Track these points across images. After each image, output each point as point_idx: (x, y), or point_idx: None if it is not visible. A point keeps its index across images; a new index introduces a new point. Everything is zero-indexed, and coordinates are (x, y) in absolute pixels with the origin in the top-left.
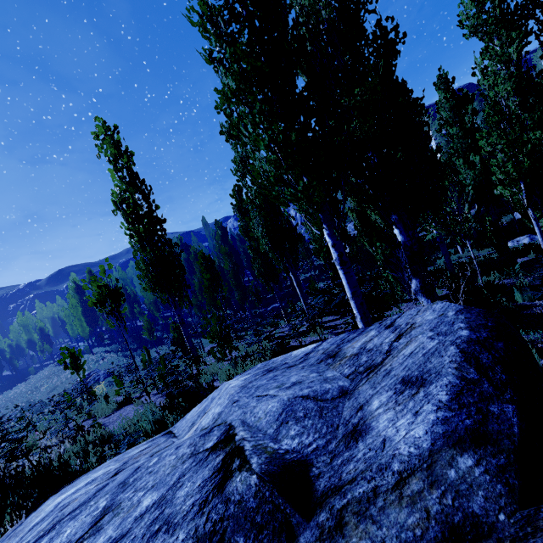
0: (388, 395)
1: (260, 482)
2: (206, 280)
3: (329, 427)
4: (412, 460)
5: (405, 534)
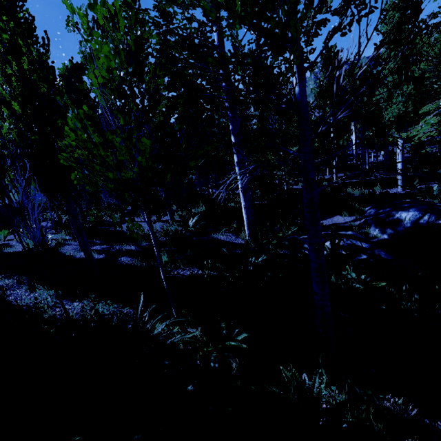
0: None
1: None
2: None
3: None
4: None
5: None
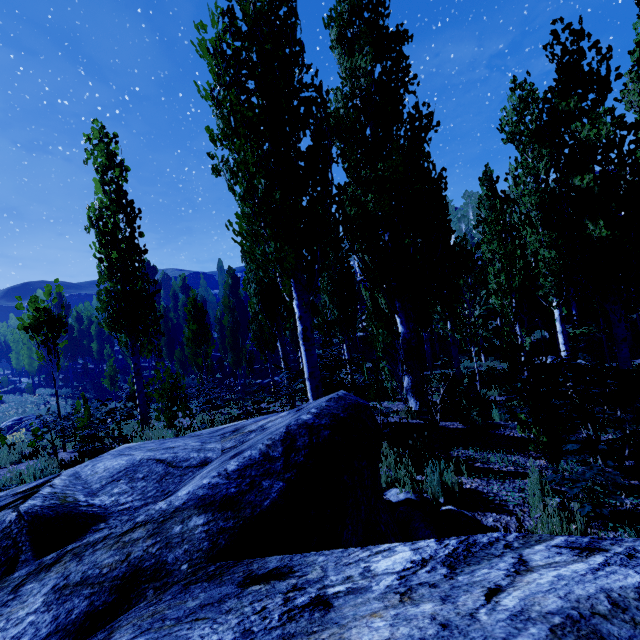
0: (215, 465)
1: (16, 519)
2: (191, 331)
3: (159, 491)
4: (156, 514)
5: (93, 570)
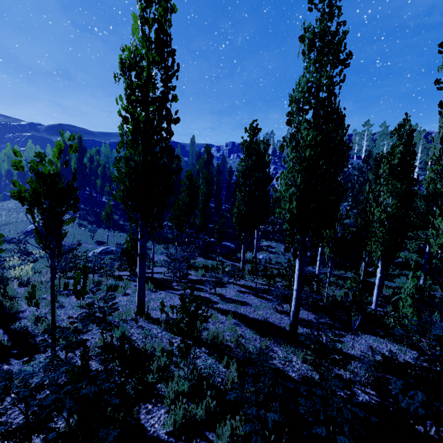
0: None
1: None
2: (182, 202)
3: None
4: None
5: None
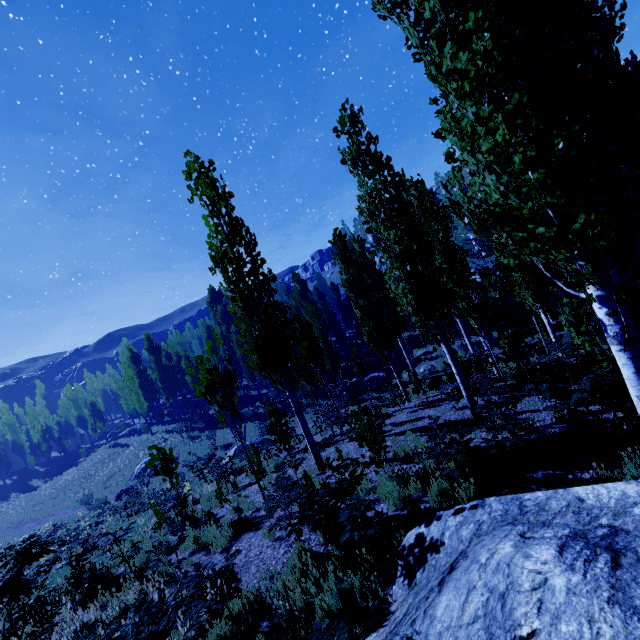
0: None
1: None
2: (302, 348)
3: None
4: None
5: None
